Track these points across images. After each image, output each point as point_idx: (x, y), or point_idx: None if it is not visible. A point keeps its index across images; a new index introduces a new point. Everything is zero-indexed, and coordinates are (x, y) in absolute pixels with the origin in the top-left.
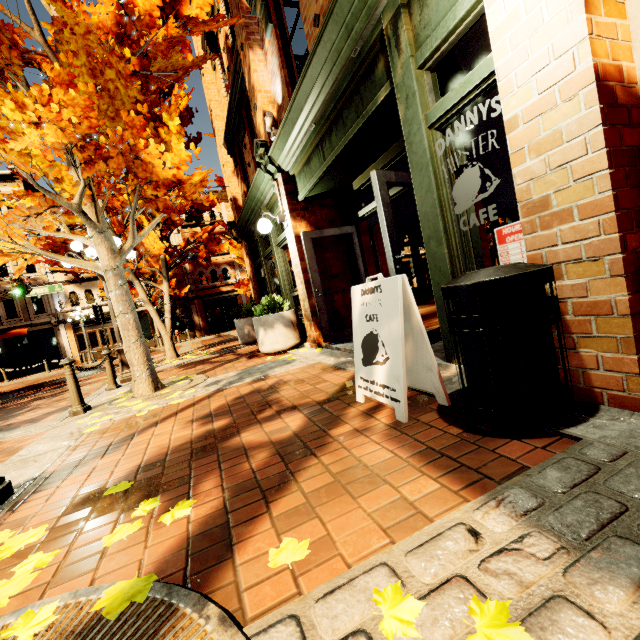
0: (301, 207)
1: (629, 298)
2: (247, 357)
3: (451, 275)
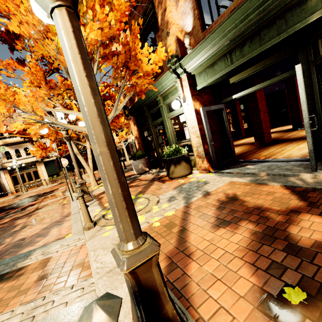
0: (196, 93)
1: None
2: (158, 181)
3: None
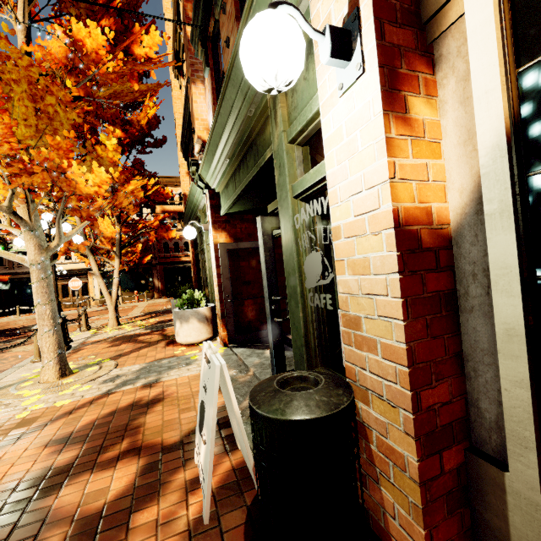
0: (223, 220)
1: (419, 464)
2: (167, 342)
3: (304, 338)
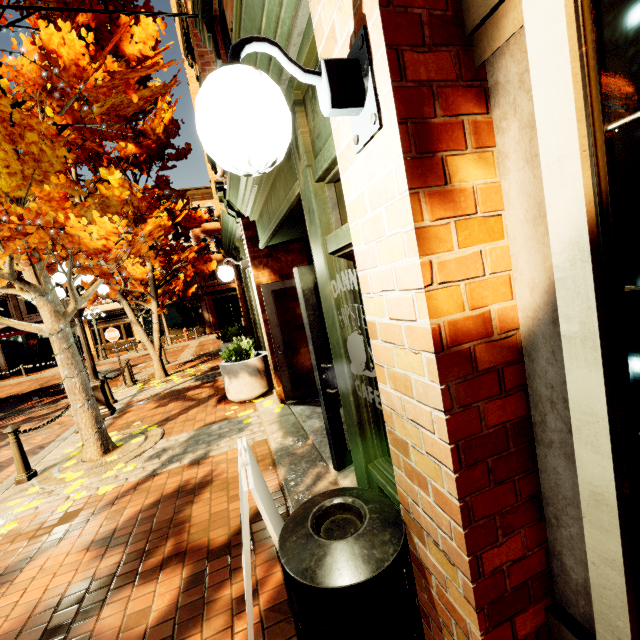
0: (264, 254)
1: (483, 638)
2: (218, 398)
3: (358, 426)
